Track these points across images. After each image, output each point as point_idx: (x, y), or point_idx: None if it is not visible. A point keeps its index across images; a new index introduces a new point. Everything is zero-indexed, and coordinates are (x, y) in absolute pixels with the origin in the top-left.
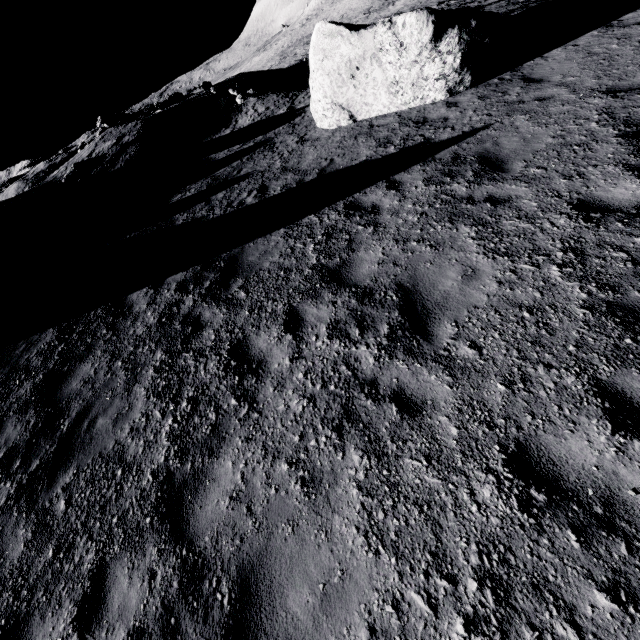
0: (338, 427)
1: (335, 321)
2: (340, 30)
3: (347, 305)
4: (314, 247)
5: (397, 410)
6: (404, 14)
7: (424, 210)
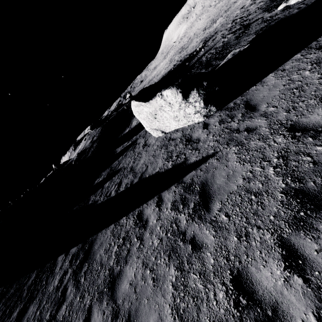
0: None
1: None
2: (140, 103)
3: (106, 320)
4: (116, 249)
5: None
6: (166, 90)
7: (162, 236)
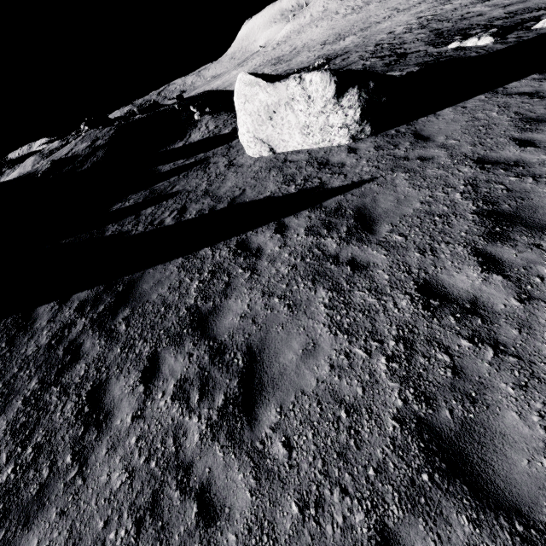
0: (140, 520)
1: (184, 378)
2: (258, 81)
3: (200, 361)
4: (198, 285)
5: (196, 512)
6: (312, 73)
7: (296, 262)
